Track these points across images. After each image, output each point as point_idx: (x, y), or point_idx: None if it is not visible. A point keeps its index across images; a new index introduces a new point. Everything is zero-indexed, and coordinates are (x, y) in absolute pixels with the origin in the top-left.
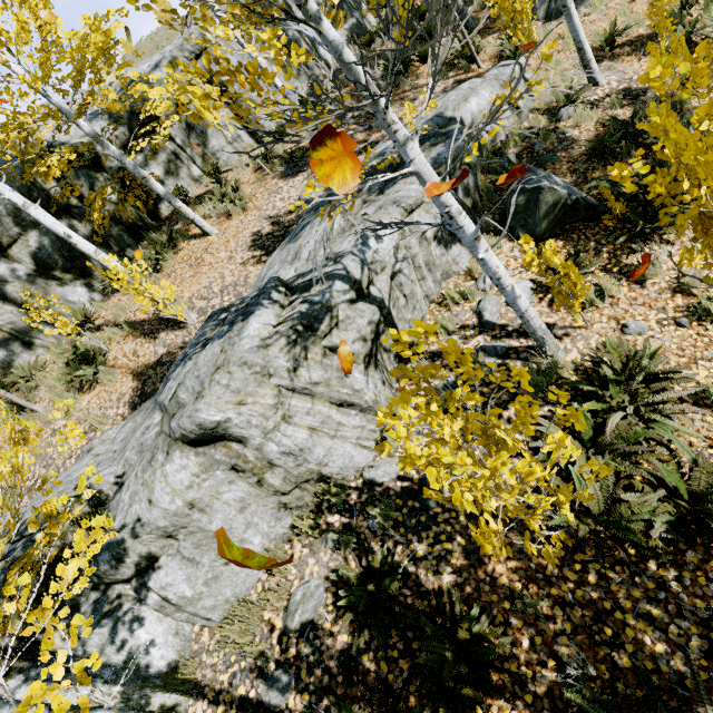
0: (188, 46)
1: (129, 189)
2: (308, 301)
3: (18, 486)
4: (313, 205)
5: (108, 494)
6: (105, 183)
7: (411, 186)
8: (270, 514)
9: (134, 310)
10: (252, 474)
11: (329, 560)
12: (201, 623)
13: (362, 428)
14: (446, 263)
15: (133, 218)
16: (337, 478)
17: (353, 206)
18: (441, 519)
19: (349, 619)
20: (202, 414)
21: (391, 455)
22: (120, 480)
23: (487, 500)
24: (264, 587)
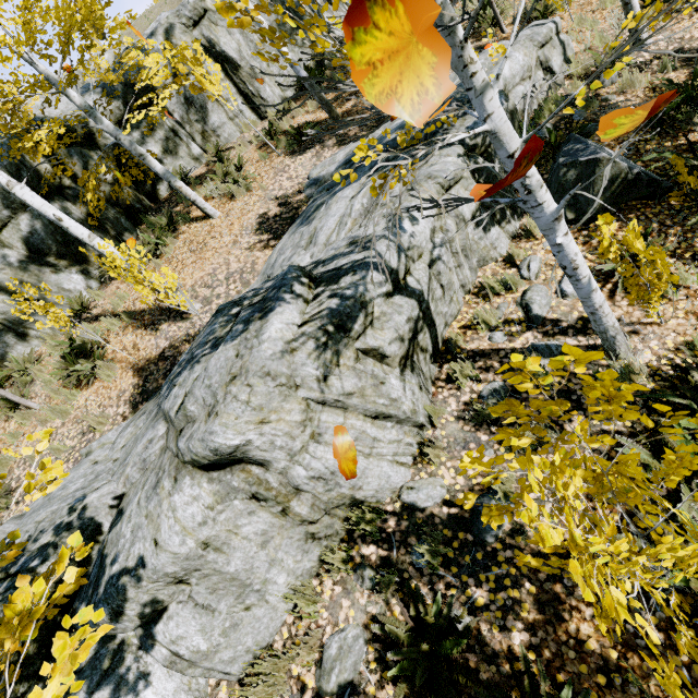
0: (186, 11)
1: (126, 169)
2: (337, 295)
3: (12, 491)
4: (325, 184)
5: (107, 519)
6: (99, 161)
7: (448, 159)
8: (295, 546)
9: (133, 299)
10: (275, 502)
11: (367, 603)
12: (217, 676)
13: (399, 442)
14: (483, 248)
15: (130, 200)
16: (370, 501)
17: (414, 176)
18: (502, 558)
19: (402, 693)
20: (217, 438)
21: (433, 473)
22: (121, 502)
23: (622, 584)
24: (290, 633)
